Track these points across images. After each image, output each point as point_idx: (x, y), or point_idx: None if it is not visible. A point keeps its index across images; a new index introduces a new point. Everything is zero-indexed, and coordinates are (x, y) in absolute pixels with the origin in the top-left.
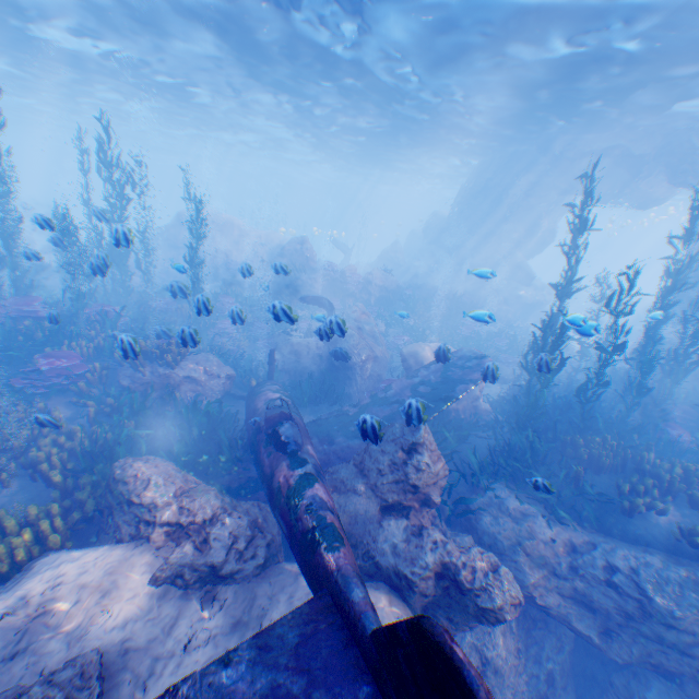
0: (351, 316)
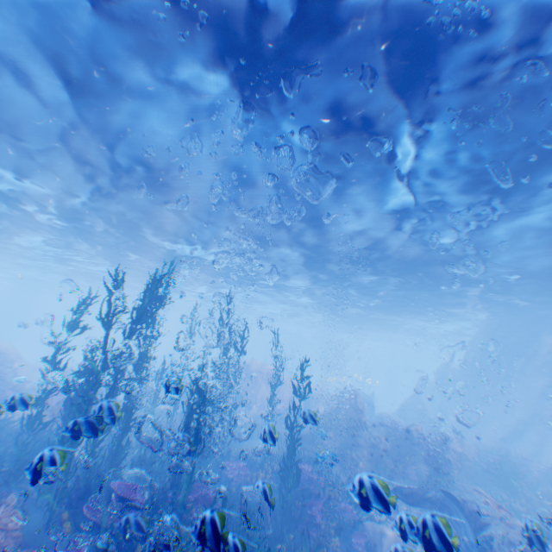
0: (482, 507)
